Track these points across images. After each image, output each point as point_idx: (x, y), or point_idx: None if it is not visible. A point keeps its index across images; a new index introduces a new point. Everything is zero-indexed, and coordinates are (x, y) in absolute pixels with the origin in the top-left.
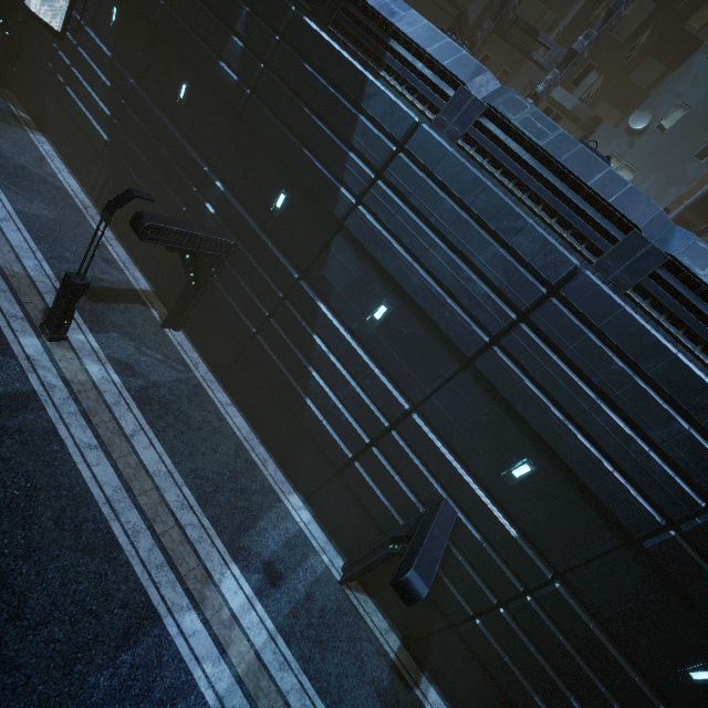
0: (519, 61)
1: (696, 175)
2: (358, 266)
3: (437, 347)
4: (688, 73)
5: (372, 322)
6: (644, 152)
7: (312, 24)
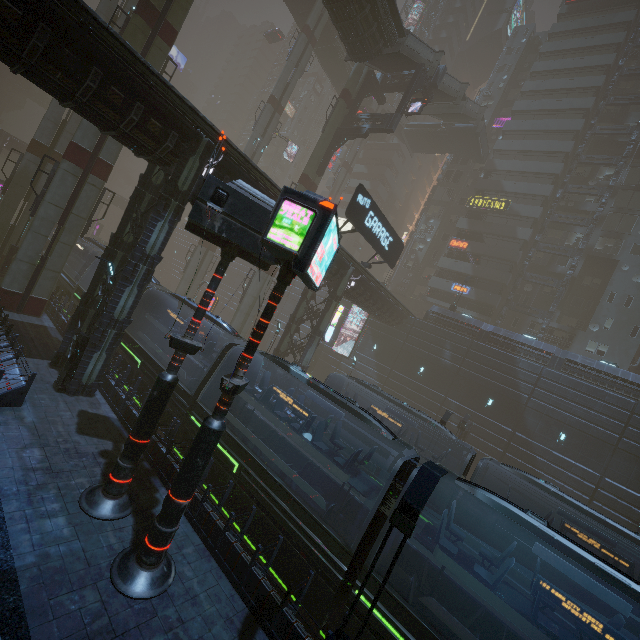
0: (521, 314)
1: (636, 343)
2: (541, 420)
3: (597, 445)
4: (603, 308)
5: (560, 442)
6: (605, 338)
7: (482, 344)
